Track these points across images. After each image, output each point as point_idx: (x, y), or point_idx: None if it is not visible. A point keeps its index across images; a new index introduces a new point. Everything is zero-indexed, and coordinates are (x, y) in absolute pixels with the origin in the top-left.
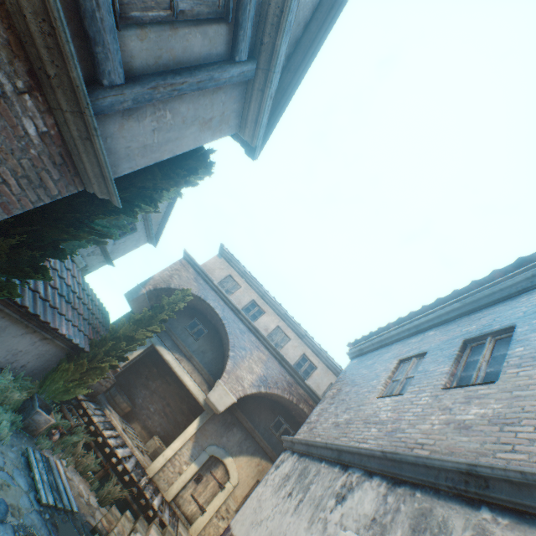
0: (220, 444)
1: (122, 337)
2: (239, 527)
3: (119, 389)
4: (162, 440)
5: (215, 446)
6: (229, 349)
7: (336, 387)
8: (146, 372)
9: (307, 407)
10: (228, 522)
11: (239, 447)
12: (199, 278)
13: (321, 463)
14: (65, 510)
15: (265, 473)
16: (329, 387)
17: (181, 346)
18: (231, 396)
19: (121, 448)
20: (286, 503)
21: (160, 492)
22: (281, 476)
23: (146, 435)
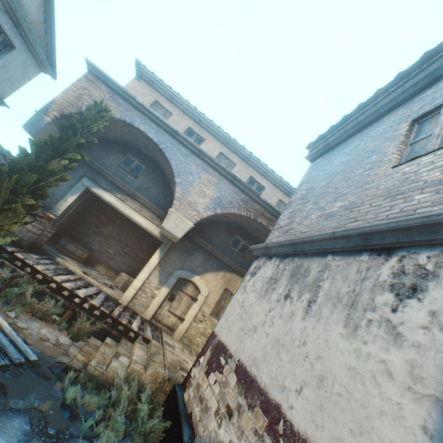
0: (185, 268)
1: (26, 168)
2: (226, 334)
3: (70, 240)
4: (129, 275)
5: (181, 270)
6: (175, 176)
7: (303, 189)
8: (93, 221)
9: (265, 220)
10: (206, 323)
11: (203, 267)
12: (117, 98)
13: (325, 257)
14: (15, 364)
15: (230, 282)
16: (278, 204)
17: (120, 185)
18: (187, 222)
19: (84, 289)
20: (287, 307)
21: (138, 315)
22: (264, 281)
23: (113, 274)
